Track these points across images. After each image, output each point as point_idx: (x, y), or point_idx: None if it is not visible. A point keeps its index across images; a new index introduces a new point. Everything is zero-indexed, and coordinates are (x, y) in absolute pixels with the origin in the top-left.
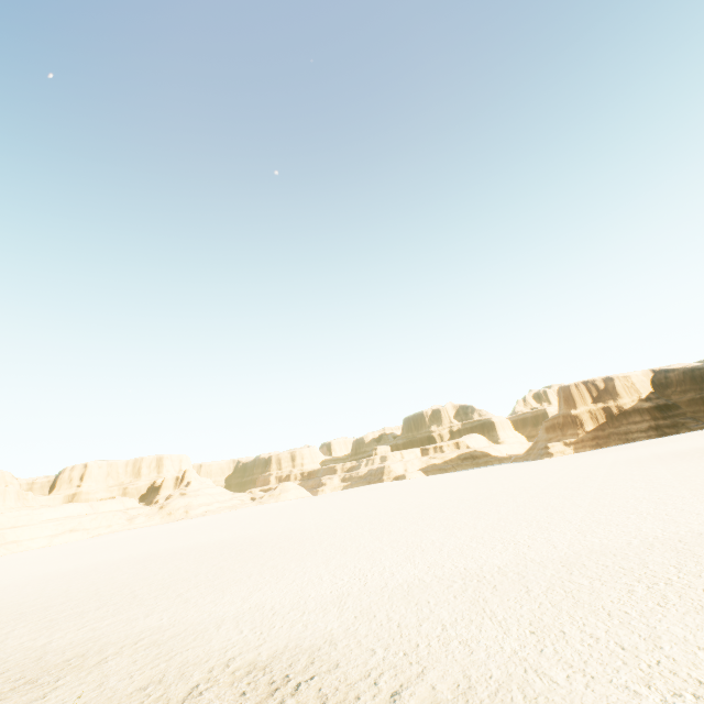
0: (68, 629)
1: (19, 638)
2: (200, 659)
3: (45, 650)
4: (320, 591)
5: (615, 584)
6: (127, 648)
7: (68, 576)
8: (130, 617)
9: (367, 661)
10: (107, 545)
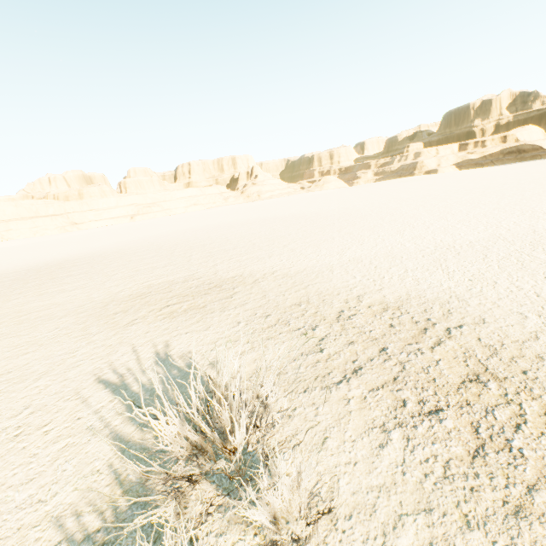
0: (223, 259)
1: (197, 260)
2: (331, 292)
3: (216, 269)
4: (410, 255)
5: None
6: (268, 276)
7: (205, 229)
8: (258, 256)
9: (522, 324)
10: (217, 213)
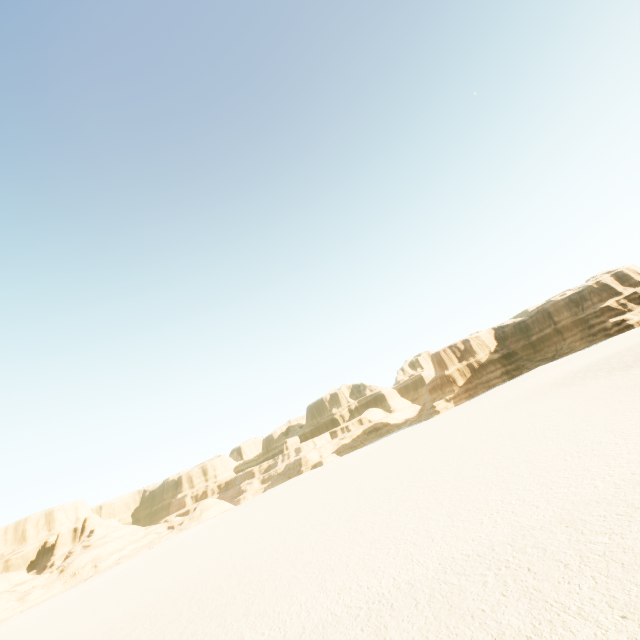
0: None
1: None
2: None
3: None
4: (348, 632)
5: (633, 534)
6: None
7: None
8: None
9: None
10: None
